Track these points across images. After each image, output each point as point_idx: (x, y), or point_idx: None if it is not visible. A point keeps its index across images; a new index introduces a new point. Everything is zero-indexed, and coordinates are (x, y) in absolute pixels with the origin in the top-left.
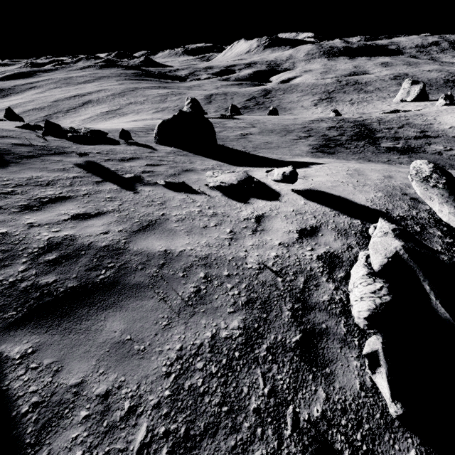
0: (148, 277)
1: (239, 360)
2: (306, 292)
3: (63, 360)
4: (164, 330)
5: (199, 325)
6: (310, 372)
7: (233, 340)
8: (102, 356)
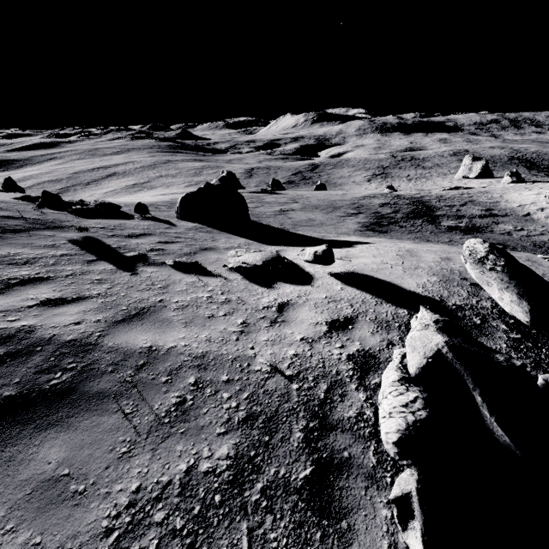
0: (118, 383)
1: (220, 507)
2: (328, 404)
3: None
4: (121, 460)
5: (172, 452)
6: (318, 528)
7: (216, 475)
8: (18, 502)
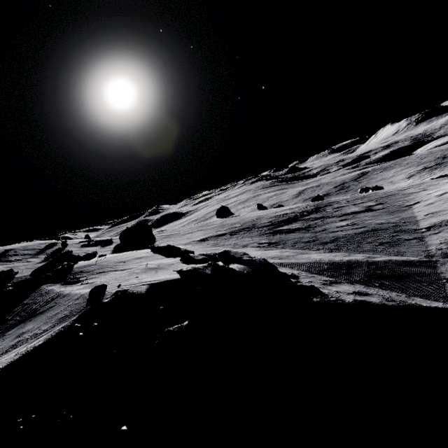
0: None
1: None
2: None
3: None
4: None
5: None
6: None
7: None
8: None
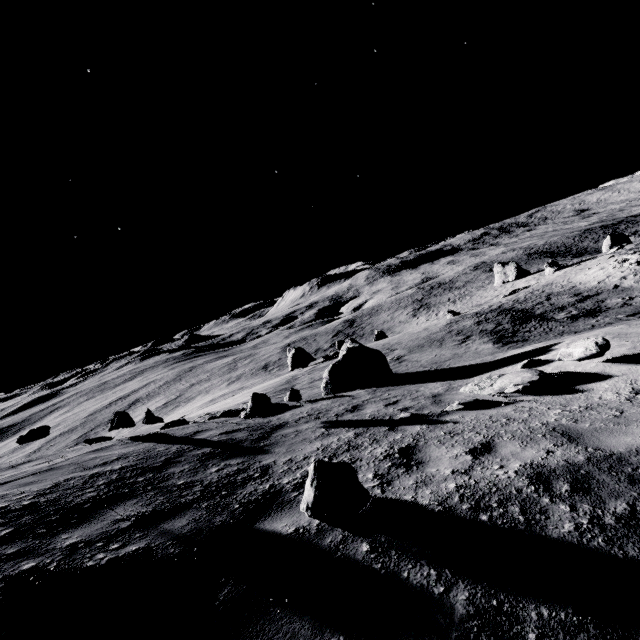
0: None
1: None
2: None
3: None
4: None
5: None
6: None
7: None
8: None
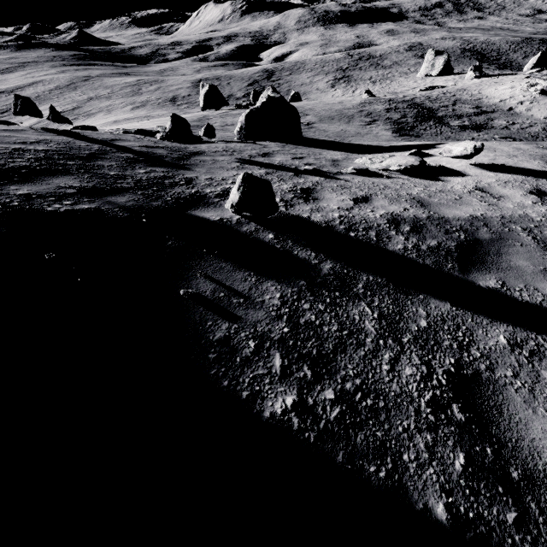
0: (490, 234)
1: None
2: None
3: (529, 284)
4: None
5: None
6: None
7: None
8: (545, 279)
